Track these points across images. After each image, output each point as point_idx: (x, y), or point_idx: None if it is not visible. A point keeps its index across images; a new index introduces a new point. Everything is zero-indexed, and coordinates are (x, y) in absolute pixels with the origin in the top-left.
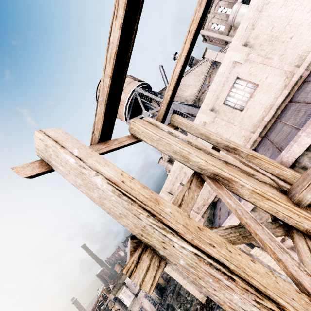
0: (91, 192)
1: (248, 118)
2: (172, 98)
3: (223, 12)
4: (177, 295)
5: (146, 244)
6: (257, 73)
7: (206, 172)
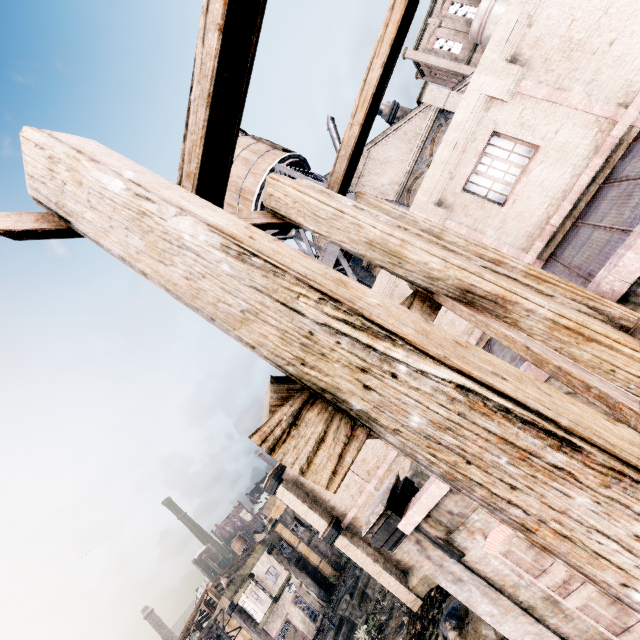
0: (166, 266)
1: (516, 221)
2: (361, 145)
3: (459, 15)
4: (360, 599)
5: (312, 388)
6: (537, 121)
7: (443, 287)
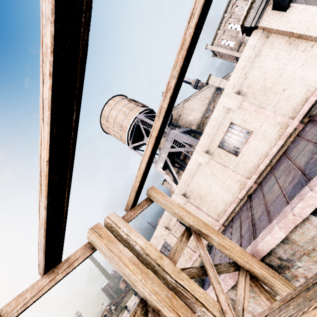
0: None
1: (243, 164)
2: (142, 185)
3: (233, 29)
4: None
5: None
6: (251, 120)
7: (150, 304)
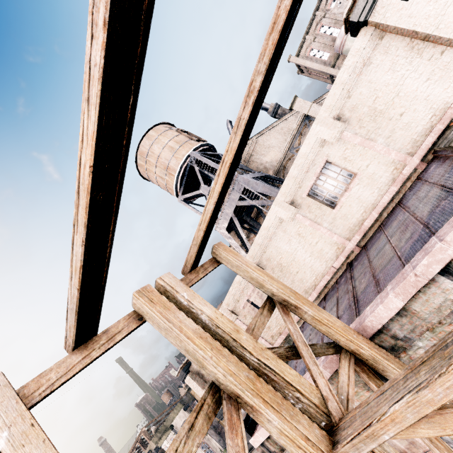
0: None
1: (342, 219)
2: (207, 236)
3: (327, 34)
4: None
5: None
6: (355, 158)
7: (225, 389)
